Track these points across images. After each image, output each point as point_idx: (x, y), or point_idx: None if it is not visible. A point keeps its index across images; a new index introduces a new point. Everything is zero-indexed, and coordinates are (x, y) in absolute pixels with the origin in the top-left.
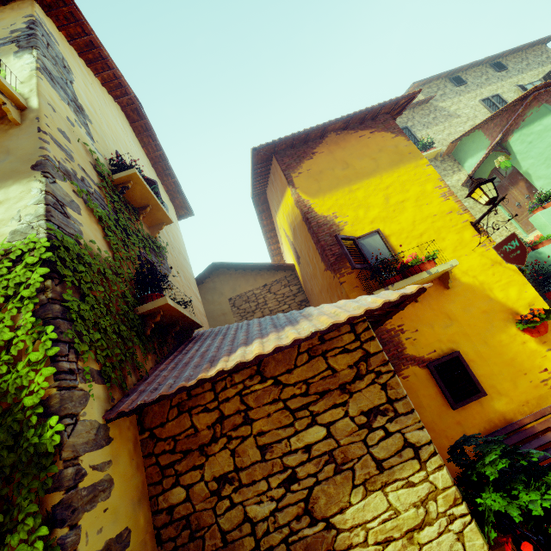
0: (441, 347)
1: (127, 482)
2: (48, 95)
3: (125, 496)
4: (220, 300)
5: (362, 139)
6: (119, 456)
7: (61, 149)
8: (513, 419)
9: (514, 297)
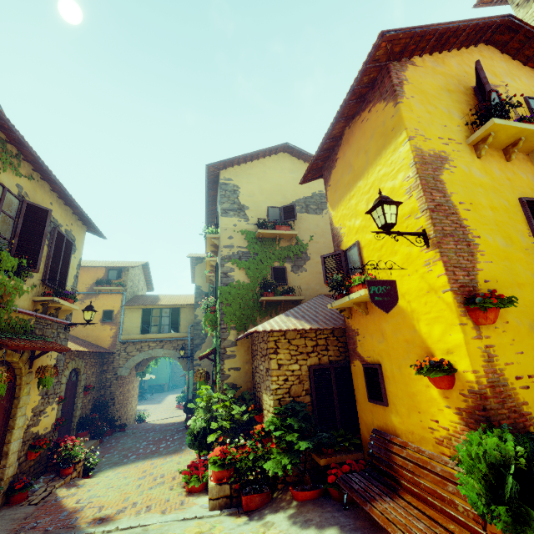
0: (373, 356)
1: (242, 357)
2: (224, 224)
3: (241, 360)
4: None
5: (362, 125)
6: (240, 350)
7: (228, 247)
8: (400, 436)
9: (435, 336)
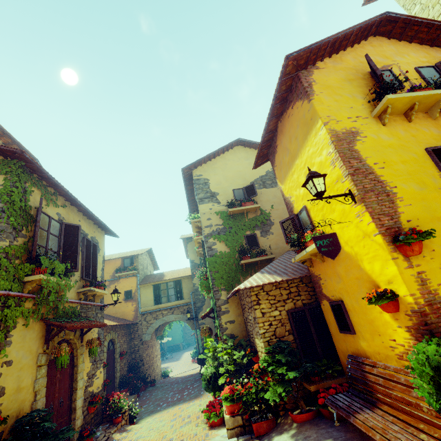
0: (335, 295)
1: (234, 311)
2: (202, 210)
3: (233, 314)
4: None
5: (289, 119)
6: (231, 306)
7: (208, 227)
8: (370, 357)
9: (377, 271)
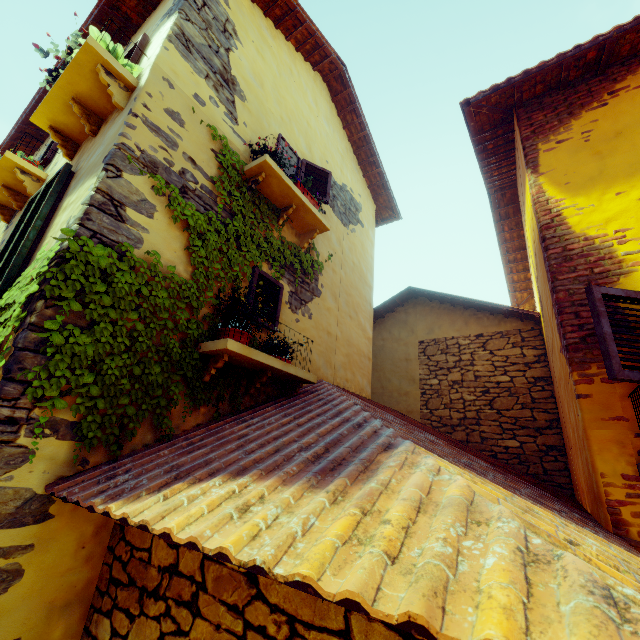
0: None
1: (54, 577)
2: (170, 68)
3: (38, 595)
4: (408, 340)
5: None
6: (54, 540)
7: (158, 134)
8: None
9: None
